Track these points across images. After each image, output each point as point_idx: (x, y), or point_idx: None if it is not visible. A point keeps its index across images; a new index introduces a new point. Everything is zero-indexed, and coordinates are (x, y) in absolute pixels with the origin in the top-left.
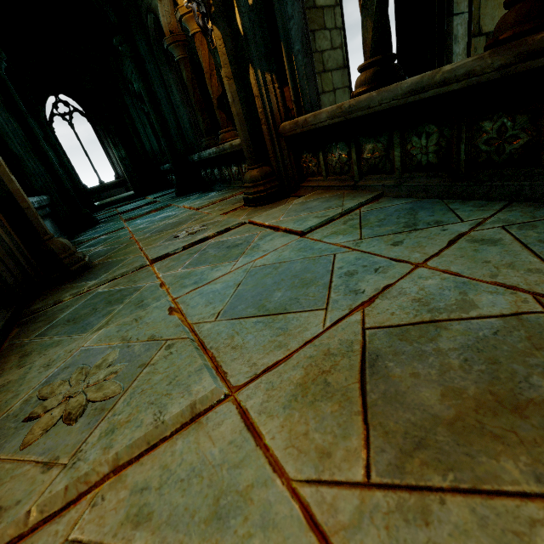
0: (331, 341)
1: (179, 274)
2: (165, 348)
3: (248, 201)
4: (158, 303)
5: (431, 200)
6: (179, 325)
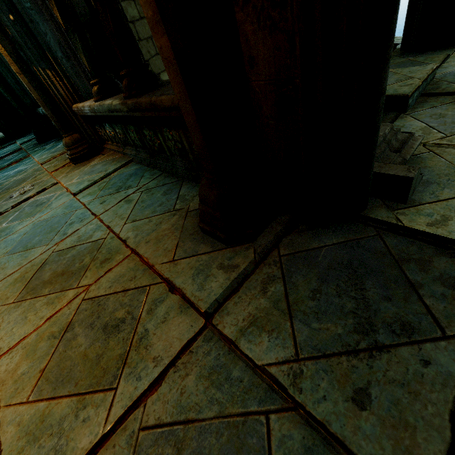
0: (38, 260)
1: (1, 229)
2: None
3: (71, 160)
4: None
5: (144, 167)
6: None
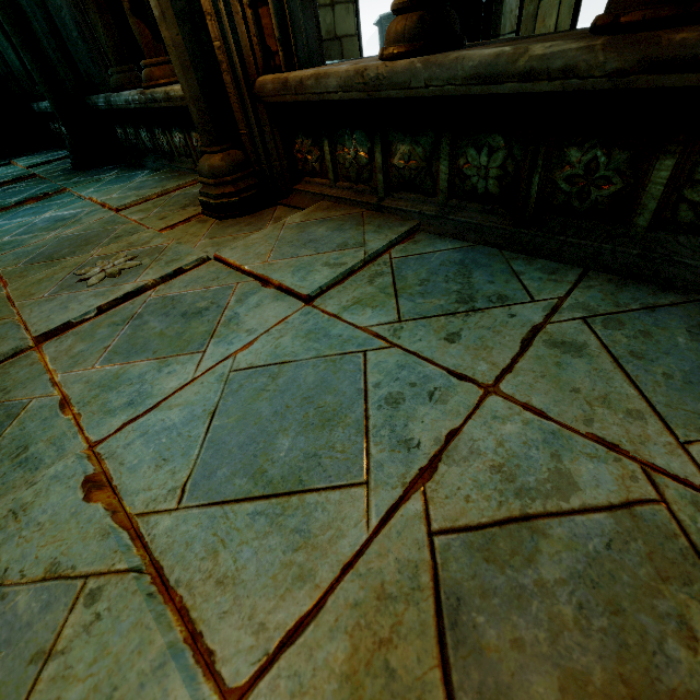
0: (385, 563)
1: (97, 379)
2: (84, 603)
3: (209, 209)
4: (59, 467)
5: (486, 248)
6: (109, 534)
